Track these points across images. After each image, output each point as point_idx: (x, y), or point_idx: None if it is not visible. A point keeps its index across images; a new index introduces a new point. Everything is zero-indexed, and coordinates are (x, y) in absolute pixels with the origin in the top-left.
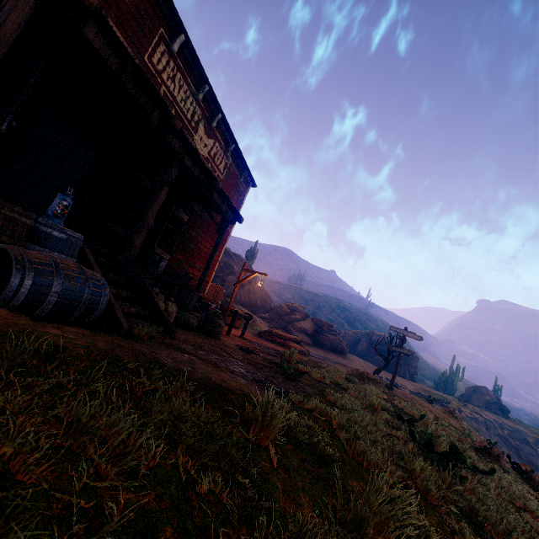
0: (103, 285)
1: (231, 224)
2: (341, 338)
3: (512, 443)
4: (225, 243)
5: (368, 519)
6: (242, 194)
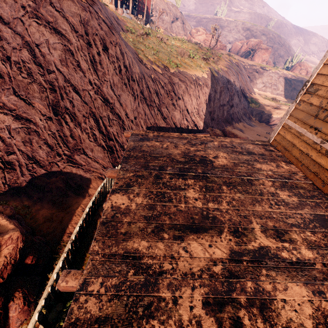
0: (131, 17)
1: None
2: (218, 42)
3: (291, 82)
4: (151, 2)
5: (152, 32)
6: None
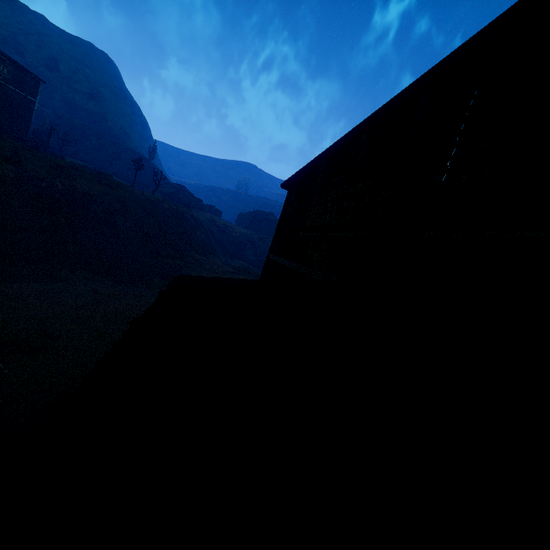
0: None
1: (33, 104)
2: (194, 199)
3: None
4: (33, 115)
5: None
6: (37, 88)
